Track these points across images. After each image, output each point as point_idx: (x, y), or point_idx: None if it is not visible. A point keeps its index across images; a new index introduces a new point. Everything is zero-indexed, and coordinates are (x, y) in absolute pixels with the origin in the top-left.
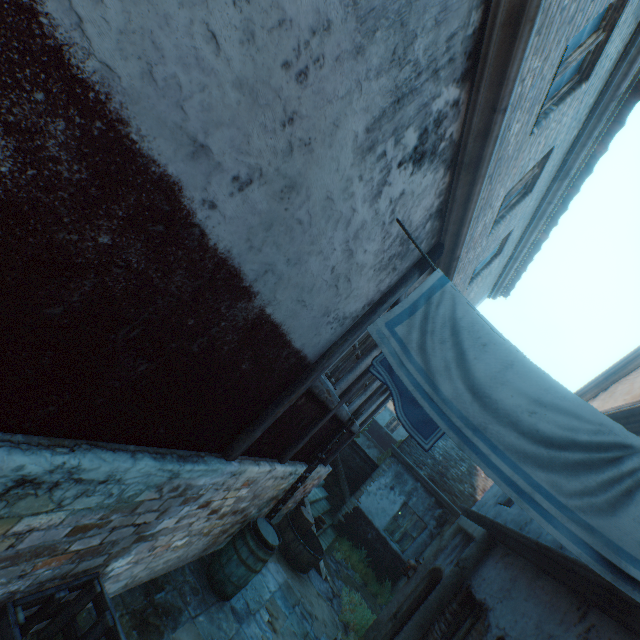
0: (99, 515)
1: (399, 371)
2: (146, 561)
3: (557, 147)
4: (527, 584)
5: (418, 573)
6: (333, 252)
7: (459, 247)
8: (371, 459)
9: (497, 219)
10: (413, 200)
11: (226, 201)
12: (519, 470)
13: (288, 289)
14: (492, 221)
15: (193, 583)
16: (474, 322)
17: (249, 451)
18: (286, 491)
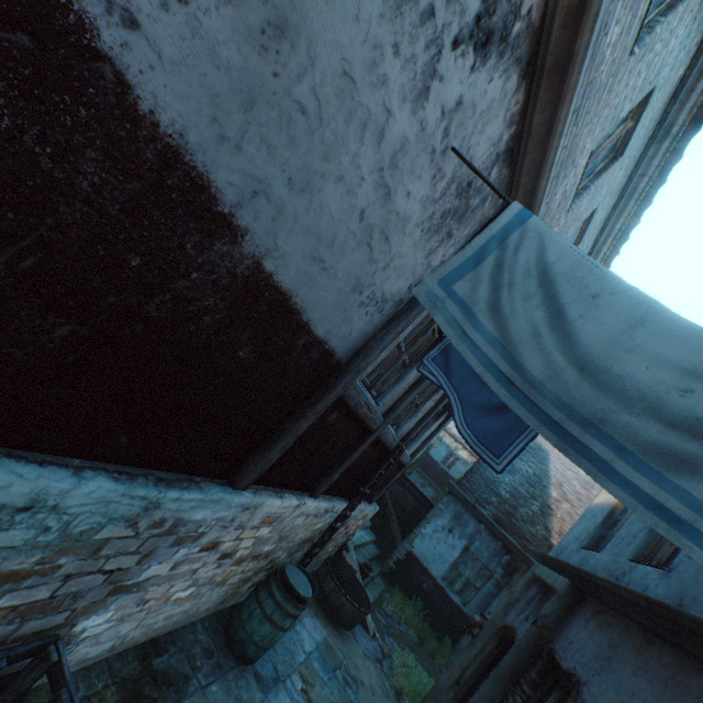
0: (35, 558)
1: (460, 346)
2: (137, 618)
3: (658, 89)
4: (634, 652)
5: (484, 631)
6: (361, 184)
7: (534, 211)
8: (425, 497)
9: (578, 191)
10: (474, 121)
11: (157, 19)
12: (672, 484)
13: (296, 235)
14: (573, 189)
15: (206, 643)
16: (575, 266)
17: (267, 479)
18: (323, 532)
